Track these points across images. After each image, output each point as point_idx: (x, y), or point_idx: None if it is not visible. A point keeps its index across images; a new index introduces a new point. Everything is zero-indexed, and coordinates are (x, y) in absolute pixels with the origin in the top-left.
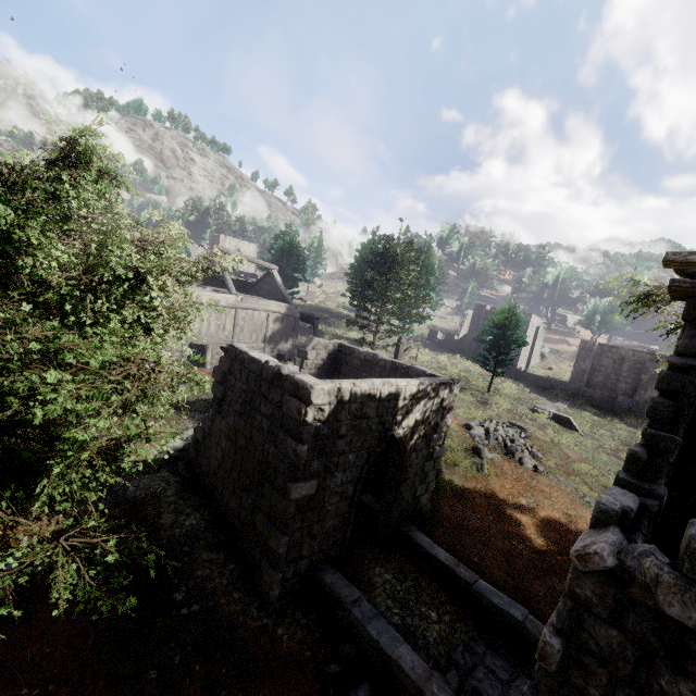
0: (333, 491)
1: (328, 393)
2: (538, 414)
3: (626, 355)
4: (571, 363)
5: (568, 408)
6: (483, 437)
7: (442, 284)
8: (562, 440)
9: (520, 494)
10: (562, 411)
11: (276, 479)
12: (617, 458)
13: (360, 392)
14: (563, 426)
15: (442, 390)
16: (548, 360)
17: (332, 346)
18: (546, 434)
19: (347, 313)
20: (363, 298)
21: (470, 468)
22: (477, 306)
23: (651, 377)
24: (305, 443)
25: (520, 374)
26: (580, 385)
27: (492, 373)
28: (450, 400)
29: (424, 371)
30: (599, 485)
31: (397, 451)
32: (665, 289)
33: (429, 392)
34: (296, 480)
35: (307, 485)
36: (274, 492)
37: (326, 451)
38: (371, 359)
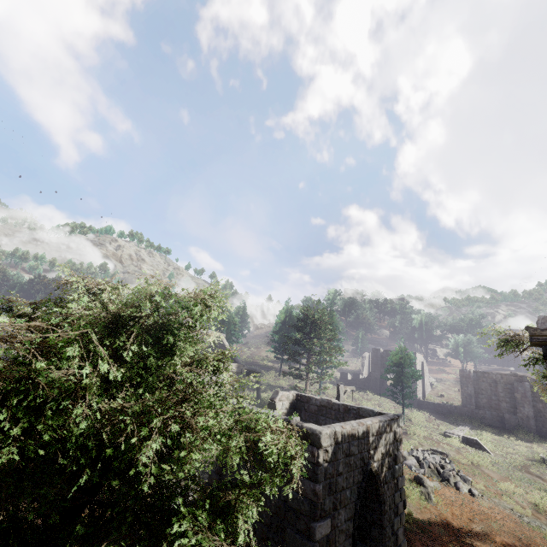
0: (340, 529)
1: (329, 436)
2: (451, 439)
3: (497, 378)
4: (455, 389)
5: (470, 430)
6: (417, 466)
7: (340, 334)
8: (480, 462)
9: (470, 520)
10: (467, 433)
11: (297, 521)
12: (529, 474)
13: (346, 433)
14: (474, 448)
15: (392, 425)
16: (437, 388)
17: (291, 396)
18: (464, 457)
19: (271, 364)
20: (293, 353)
21: (420, 498)
22: (373, 349)
23: (523, 395)
24: (319, 482)
25: (421, 403)
26: (471, 408)
27: (402, 405)
28: (399, 433)
29: (372, 410)
30: (528, 503)
31: (374, 485)
32: (518, 336)
33: (385, 427)
34: (317, 519)
35: (324, 524)
36: (297, 535)
37: (332, 489)
38: (326, 404)
